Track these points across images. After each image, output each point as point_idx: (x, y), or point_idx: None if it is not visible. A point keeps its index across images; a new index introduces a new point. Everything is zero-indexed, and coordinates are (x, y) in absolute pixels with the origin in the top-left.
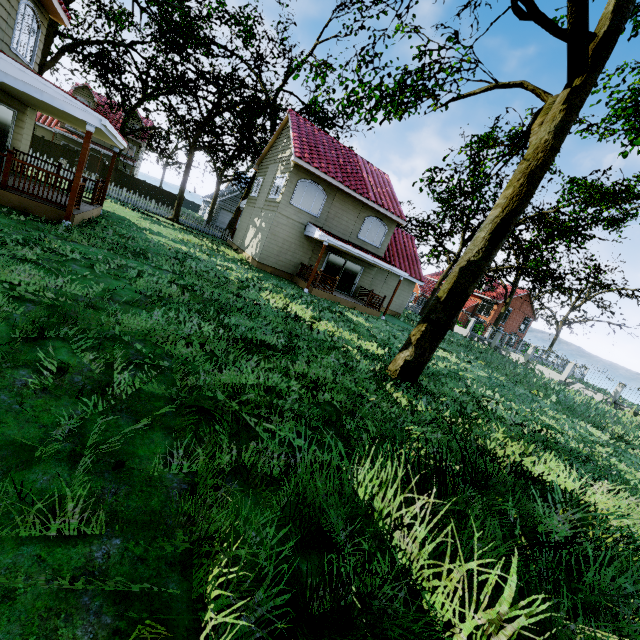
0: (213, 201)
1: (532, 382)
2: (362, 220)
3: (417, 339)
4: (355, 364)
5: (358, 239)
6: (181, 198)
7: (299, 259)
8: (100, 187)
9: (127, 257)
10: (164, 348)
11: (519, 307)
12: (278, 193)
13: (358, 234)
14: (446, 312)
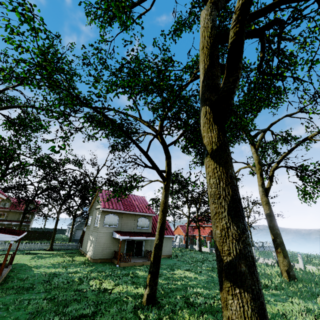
0: (72, 228)
1: None
2: (137, 220)
3: (148, 282)
4: (125, 306)
5: (138, 229)
6: (53, 237)
7: (113, 249)
8: (12, 256)
9: (23, 293)
10: None
11: None
12: (98, 223)
13: (137, 227)
14: (154, 266)
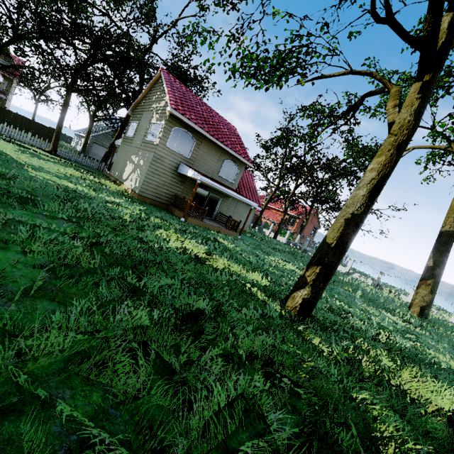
0: (86, 136)
1: (340, 279)
2: (221, 162)
3: (313, 280)
4: (268, 310)
5: (218, 176)
6: (59, 133)
7: (173, 192)
8: None
9: (12, 206)
10: (101, 383)
11: (311, 220)
12: (155, 137)
13: (218, 172)
14: (336, 257)
